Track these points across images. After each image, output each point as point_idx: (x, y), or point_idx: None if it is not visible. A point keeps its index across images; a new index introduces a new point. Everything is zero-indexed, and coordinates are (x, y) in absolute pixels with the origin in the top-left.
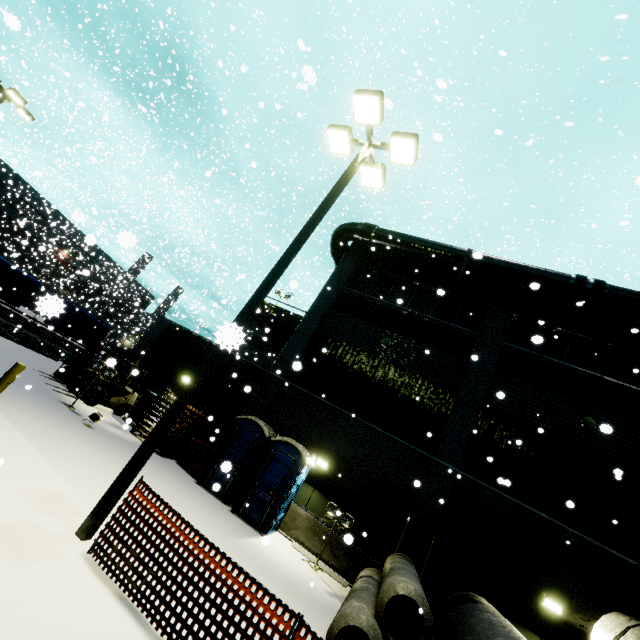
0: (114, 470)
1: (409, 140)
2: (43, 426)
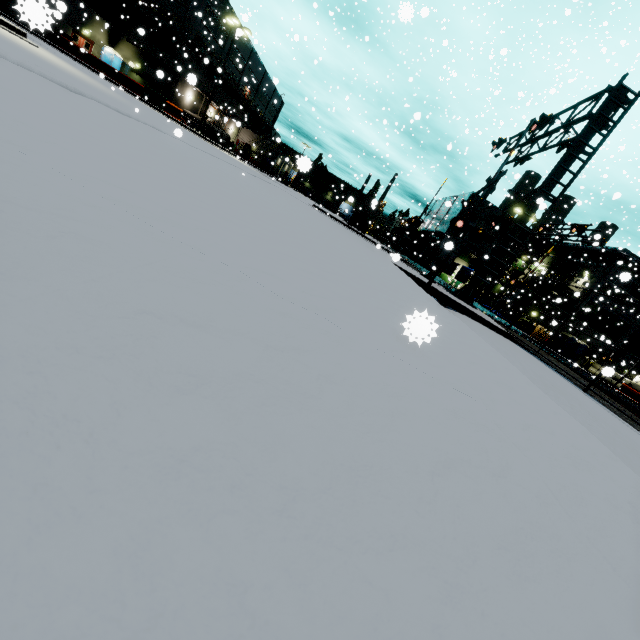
0: None
1: None
2: None
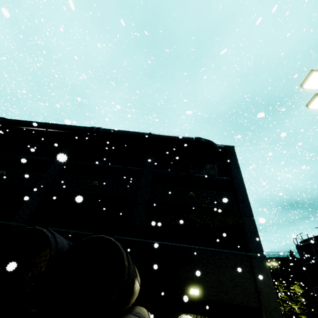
0: None
1: None
2: None
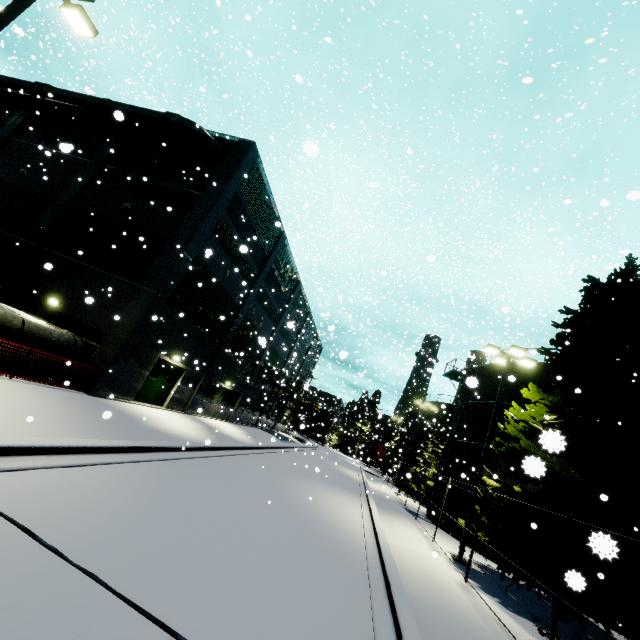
0: None
1: None
2: None
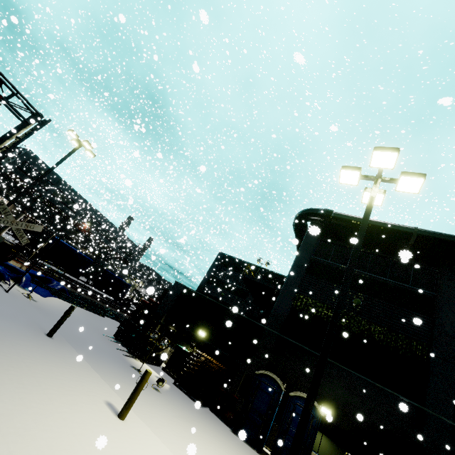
0: (197, 443)
1: (419, 178)
2: (143, 405)
